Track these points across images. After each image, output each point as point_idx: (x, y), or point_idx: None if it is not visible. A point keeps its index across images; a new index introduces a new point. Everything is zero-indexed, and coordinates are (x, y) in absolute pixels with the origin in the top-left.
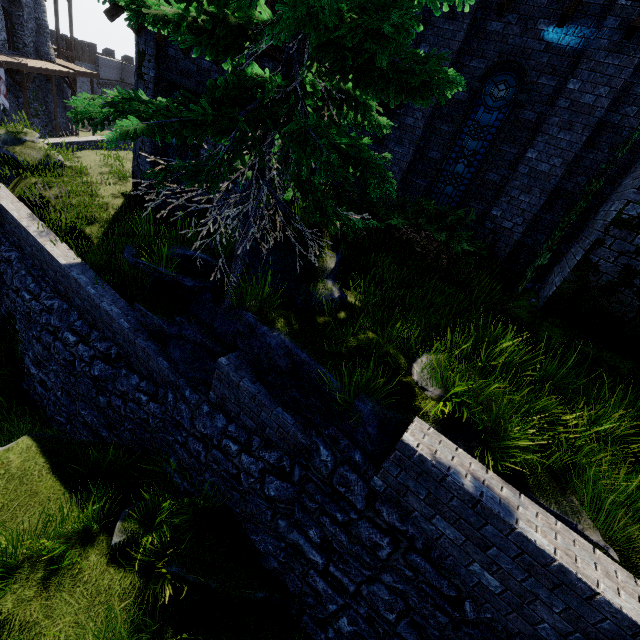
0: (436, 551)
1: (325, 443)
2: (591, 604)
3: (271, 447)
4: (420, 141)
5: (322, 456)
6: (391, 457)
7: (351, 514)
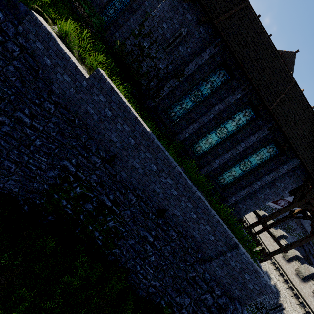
0: (35, 54)
1: (3, 14)
2: (69, 62)
3: None
4: None
5: None
6: (27, 18)
7: (6, 37)
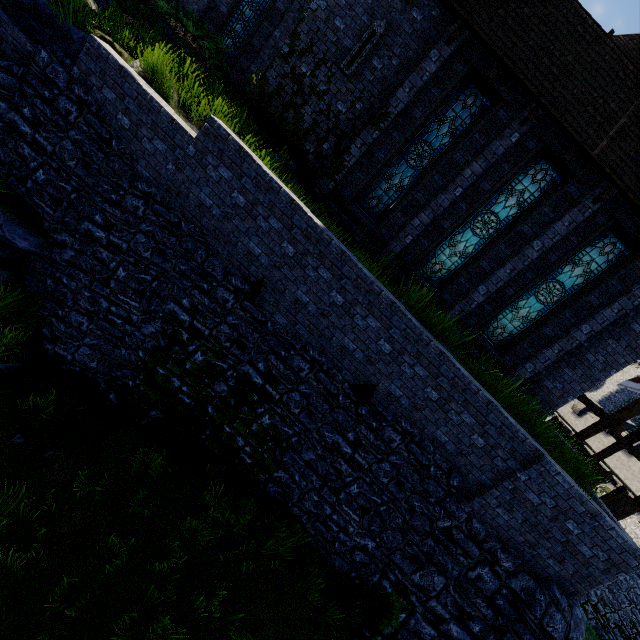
0: (103, 112)
1: (47, 52)
2: (160, 115)
3: (5, 60)
4: None
5: (42, 55)
6: (84, 49)
7: (55, 90)
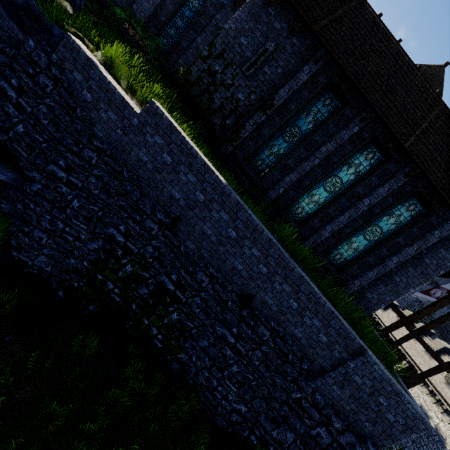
0: (72, 88)
1: (34, 41)
2: (114, 95)
3: (1, 43)
4: (158, 7)
5: (30, 43)
6: (62, 42)
7: (37, 69)
